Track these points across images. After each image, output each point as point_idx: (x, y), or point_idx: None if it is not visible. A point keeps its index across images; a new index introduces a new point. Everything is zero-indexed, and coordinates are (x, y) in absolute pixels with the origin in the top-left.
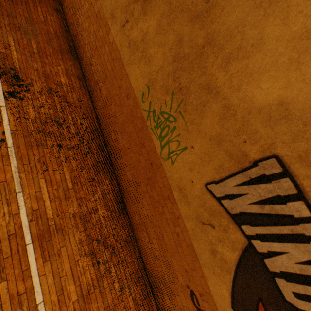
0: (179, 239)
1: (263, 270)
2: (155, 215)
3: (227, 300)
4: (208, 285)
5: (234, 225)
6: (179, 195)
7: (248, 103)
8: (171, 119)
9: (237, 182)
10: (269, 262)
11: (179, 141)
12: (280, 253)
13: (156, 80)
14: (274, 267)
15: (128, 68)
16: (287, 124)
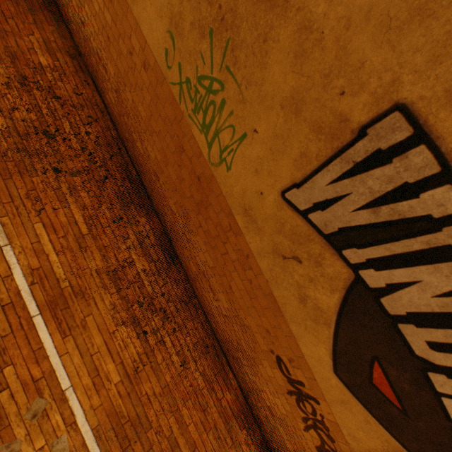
0: (253, 288)
1: (379, 315)
2: (216, 259)
3: (327, 363)
4: (299, 347)
5: (332, 251)
6: (245, 220)
7: (344, 4)
8: (215, 88)
9: (332, 177)
10: (389, 302)
11: (233, 126)
12: (407, 285)
13: (181, 16)
14: (397, 309)
15: (134, 7)
16: (424, 26)
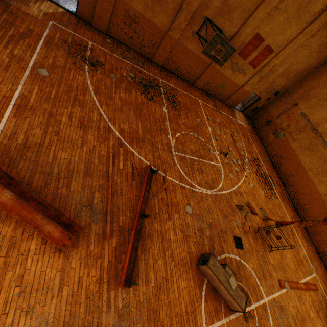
0: None
1: None
2: (326, 230)
3: None
4: None
5: None
6: None
7: None
8: None
9: None
10: None
11: None
12: None
13: None
14: None
15: (316, 185)
16: None
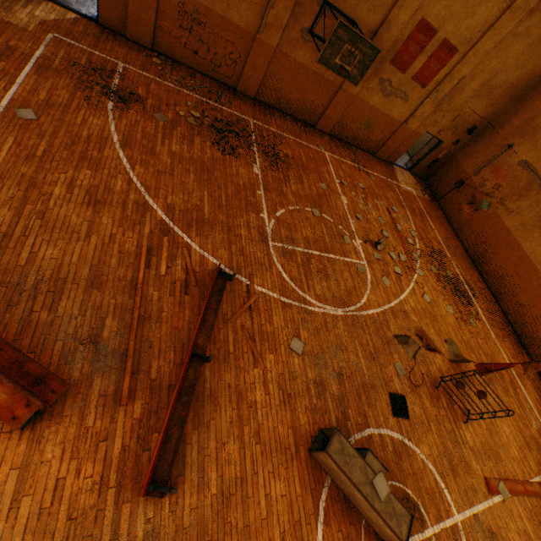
0: None
1: None
2: None
3: None
4: None
5: None
6: None
7: None
8: None
9: None
10: None
11: None
12: None
13: None
14: None
15: None
16: None
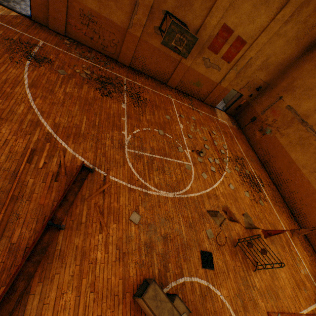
0: None
1: None
2: None
3: None
4: None
5: None
6: None
7: None
8: None
9: None
10: None
11: None
12: None
13: None
14: None
15: (313, 184)
16: None
